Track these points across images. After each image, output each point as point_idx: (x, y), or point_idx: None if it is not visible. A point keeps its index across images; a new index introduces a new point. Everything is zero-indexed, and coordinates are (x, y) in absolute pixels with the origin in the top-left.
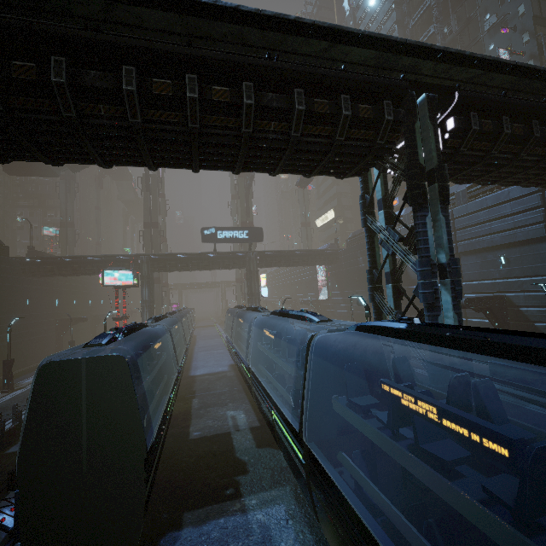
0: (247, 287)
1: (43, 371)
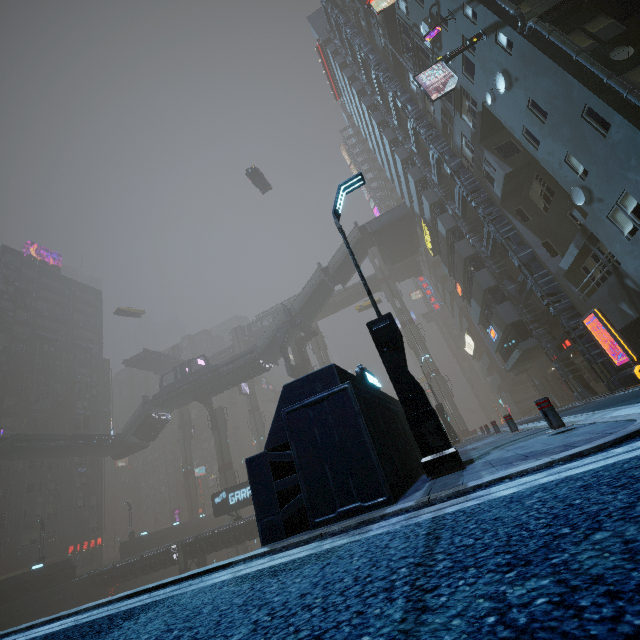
0: None
1: None
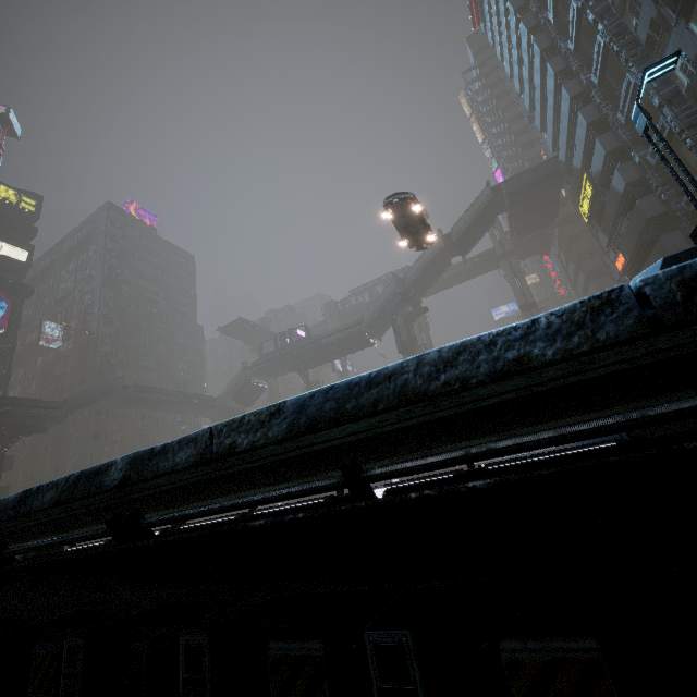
0: None
1: None
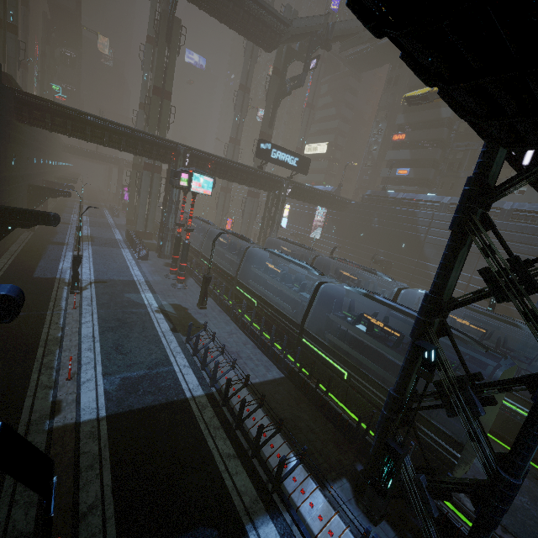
0: (264, 211)
1: (499, 377)
